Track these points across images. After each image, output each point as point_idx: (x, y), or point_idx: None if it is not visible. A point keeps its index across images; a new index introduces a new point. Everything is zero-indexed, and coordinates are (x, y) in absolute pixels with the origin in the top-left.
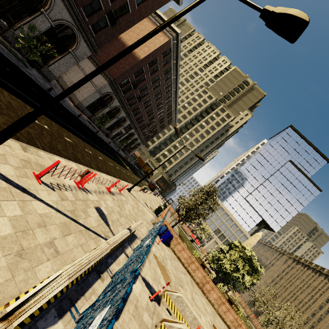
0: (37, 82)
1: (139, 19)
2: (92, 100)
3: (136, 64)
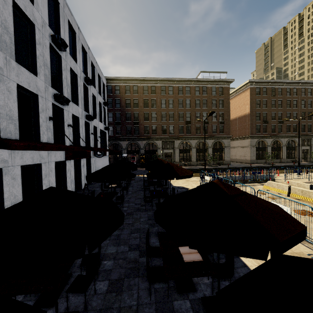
0: (222, 167)
1: (229, 108)
2: (254, 153)
3: (251, 116)
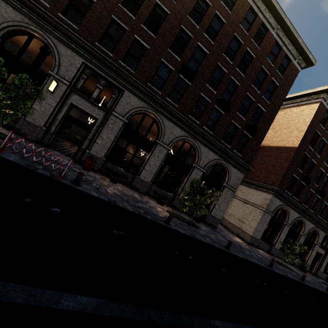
0: (214, 243)
1: (276, 111)
2: (263, 226)
3: (294, 154)
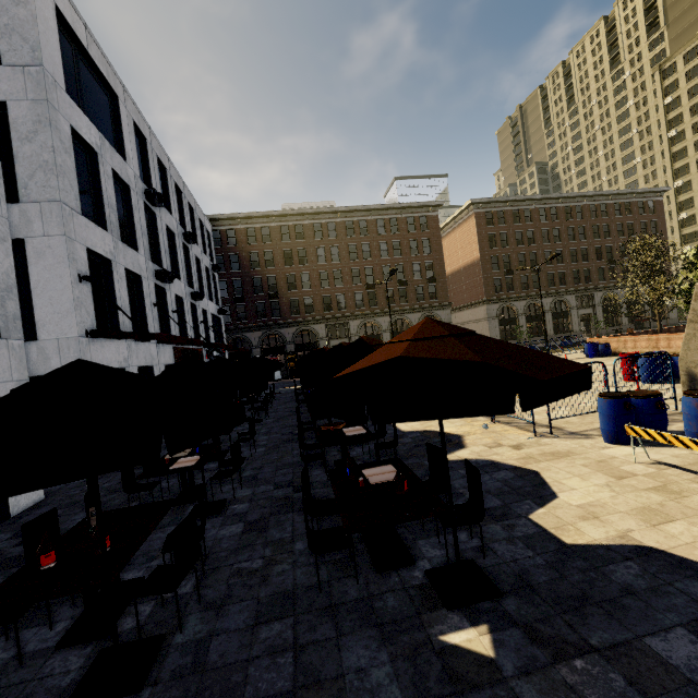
0: None
1: (441, 253)
2: (497, 330)
3: (482, 265)
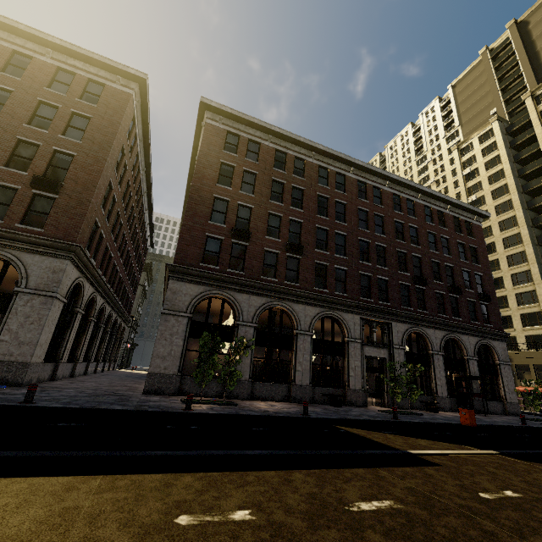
0: None
1: (106, 150)
2: (178, 344)
3: (192, 203)
